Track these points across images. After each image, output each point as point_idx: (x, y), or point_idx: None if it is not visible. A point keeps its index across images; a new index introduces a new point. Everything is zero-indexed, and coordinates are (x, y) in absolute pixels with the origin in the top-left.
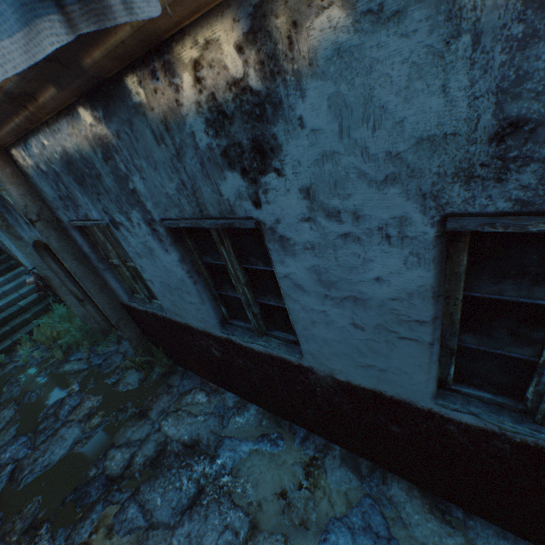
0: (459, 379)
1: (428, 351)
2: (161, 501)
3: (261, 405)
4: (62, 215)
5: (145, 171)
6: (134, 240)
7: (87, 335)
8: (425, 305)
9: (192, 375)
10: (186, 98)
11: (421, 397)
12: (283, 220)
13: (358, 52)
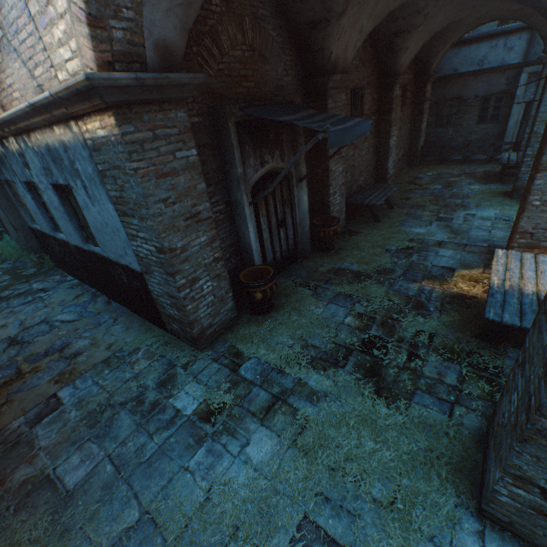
0: (90, 238)
1: (71, 223)
2: (17, 302)
3: (79, 279)
4: (1, 177)
5: (15, 165)
6: (21, 190)
7: (18, 252)
8: (62, 207)
9: (60, 271)
10: (14, 149)
11: (81, 243)
12: (39, 183)
13: (28, 151)
